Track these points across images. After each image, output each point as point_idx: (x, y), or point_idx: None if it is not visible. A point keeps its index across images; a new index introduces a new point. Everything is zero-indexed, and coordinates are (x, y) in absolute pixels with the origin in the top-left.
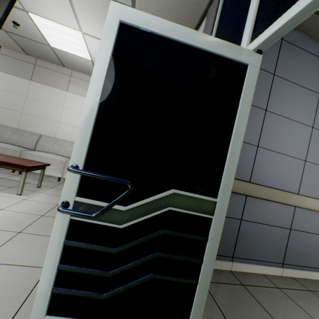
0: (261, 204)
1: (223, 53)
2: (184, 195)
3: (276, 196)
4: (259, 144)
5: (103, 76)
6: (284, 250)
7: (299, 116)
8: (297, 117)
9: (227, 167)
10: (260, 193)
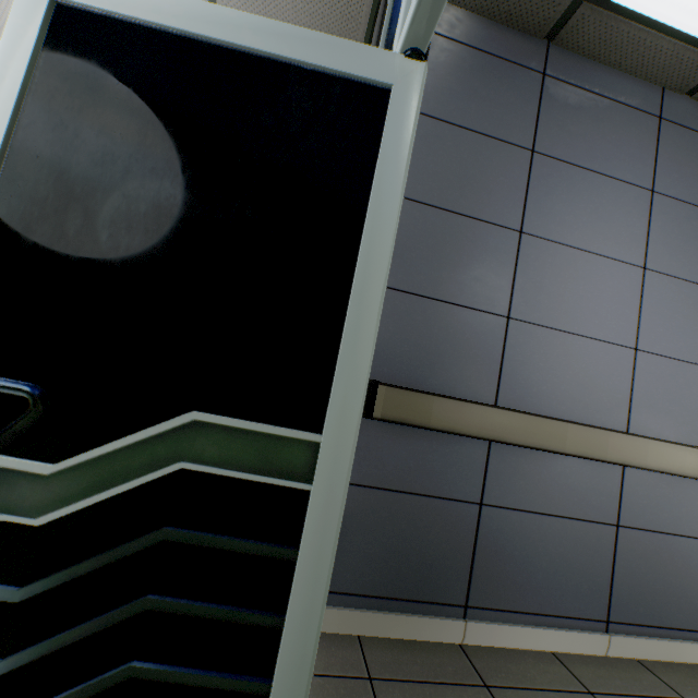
0: (531, 462)
1: (322, 61)
2: (223, 427)
3: (568, 440)
4: (513, 313)
5: (3, 125)
6: (607, 584)
7: (606, 244)
8: (603, 246)
9: (344, 346)
10: (525, 433)
